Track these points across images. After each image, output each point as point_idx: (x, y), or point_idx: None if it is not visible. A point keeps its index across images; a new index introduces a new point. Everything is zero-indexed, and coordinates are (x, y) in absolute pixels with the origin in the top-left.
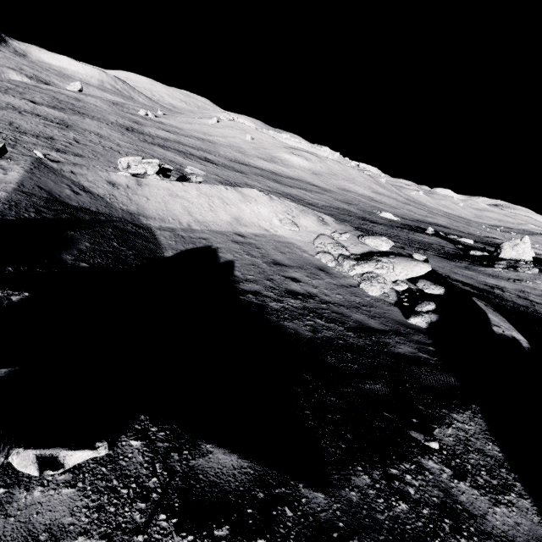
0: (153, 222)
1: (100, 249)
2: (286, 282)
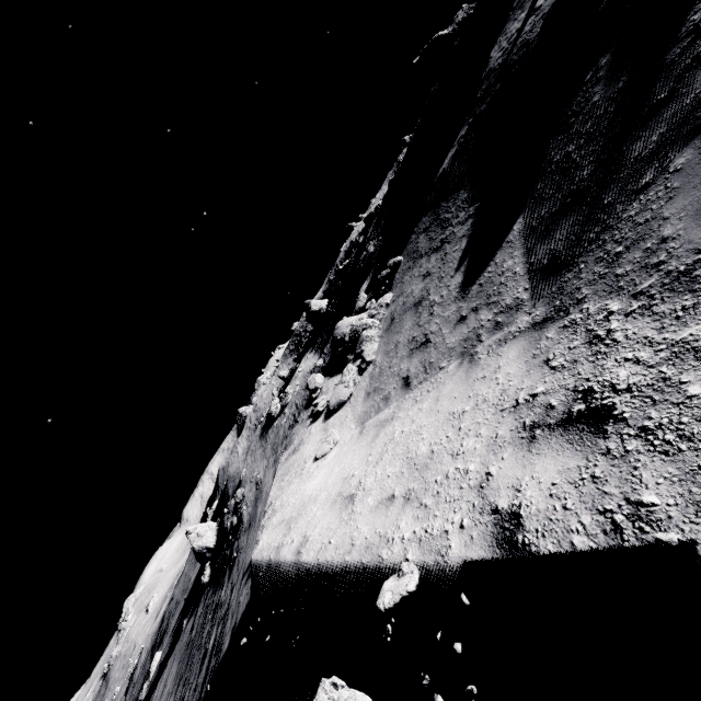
0: (521, 324)
1: (582, 112)
2: (434, 264)
